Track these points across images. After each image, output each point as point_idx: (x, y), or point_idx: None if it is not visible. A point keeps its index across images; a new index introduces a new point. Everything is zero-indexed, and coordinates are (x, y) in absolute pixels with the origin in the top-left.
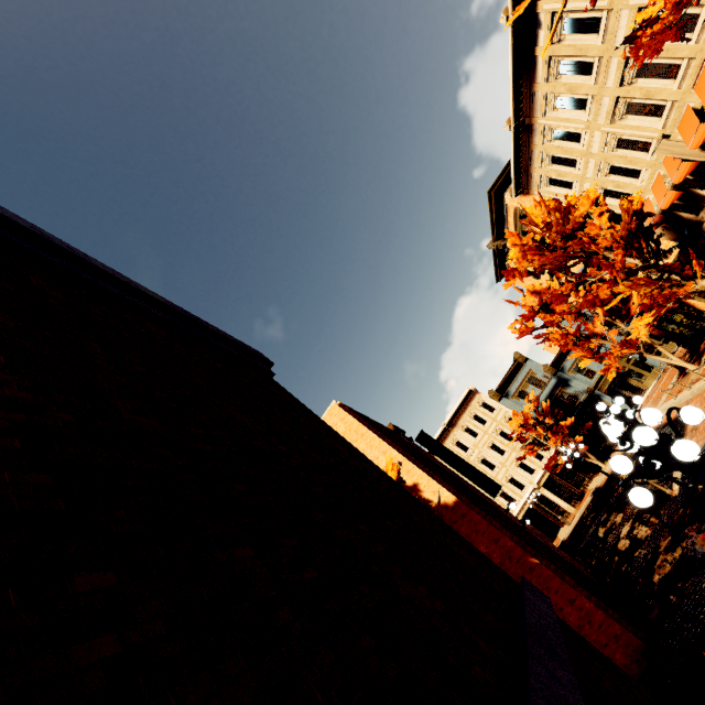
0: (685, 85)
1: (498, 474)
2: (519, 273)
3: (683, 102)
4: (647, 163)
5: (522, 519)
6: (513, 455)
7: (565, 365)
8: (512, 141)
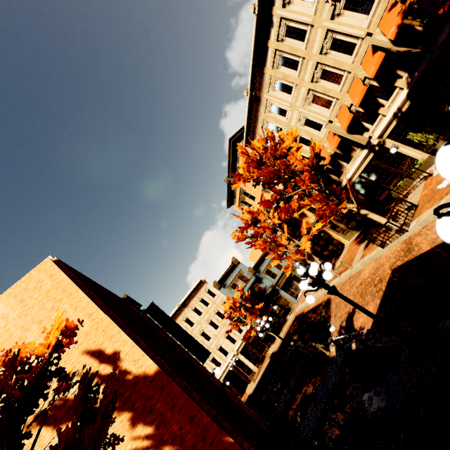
0: (344, 89)
1: (212, 343)
2: (243, 178)
3: (342, 101)
4: (319, 138)
5: (224, 381)
6: (224, 329)
7: (261, 268)
8: (248, 104)
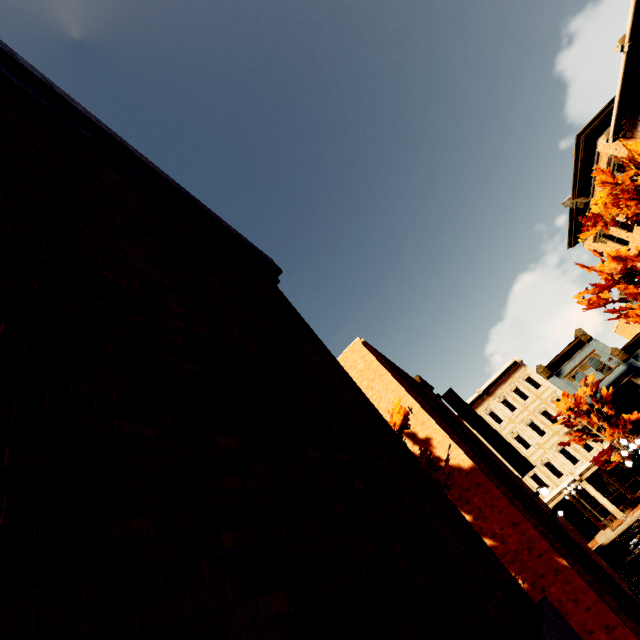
0: None
1: (532, 454)
2: (603, 221)
3: None
4: None
5: (554, 508)
6: (555, 439)
7: None
8: (622, 66)
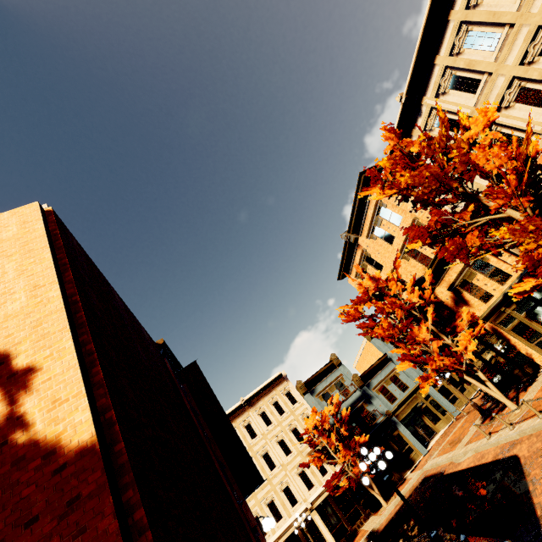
0: None
1: (275, 476)
2: (382, 181)
3: None
4: None
5: None
6: (298, 459)
7: (372, 381)
8: (398, 116)
